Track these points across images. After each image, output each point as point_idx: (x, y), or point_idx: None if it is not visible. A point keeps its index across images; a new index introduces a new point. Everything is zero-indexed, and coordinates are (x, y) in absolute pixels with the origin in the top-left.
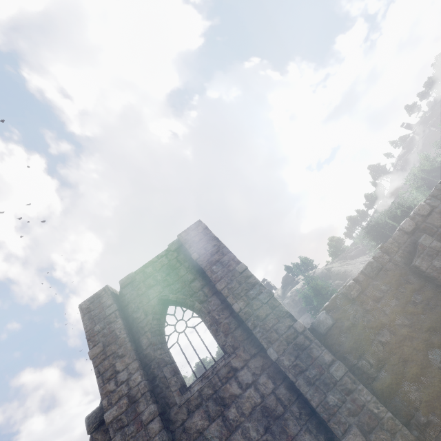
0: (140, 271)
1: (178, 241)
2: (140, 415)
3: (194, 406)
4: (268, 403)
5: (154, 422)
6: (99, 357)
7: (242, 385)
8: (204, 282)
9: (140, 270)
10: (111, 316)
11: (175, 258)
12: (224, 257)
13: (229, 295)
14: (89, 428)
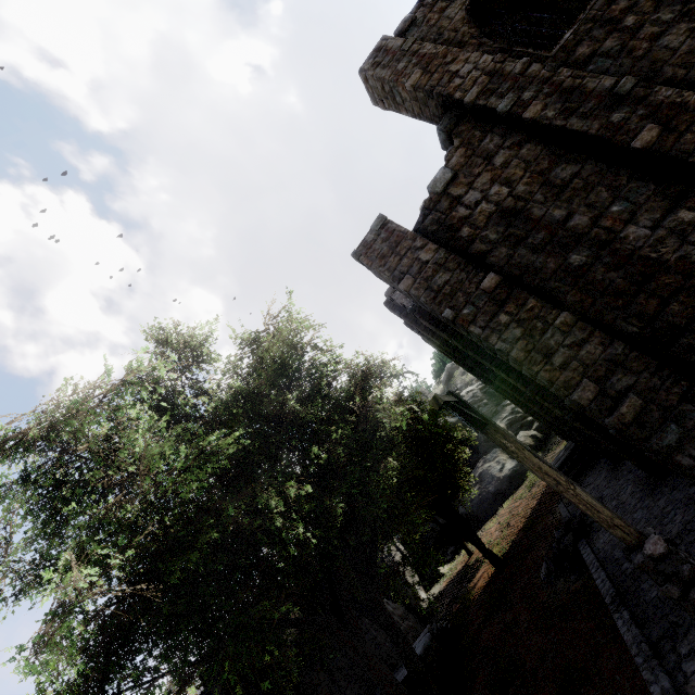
0: (417, 9)
1: None
2: (511, 73)
3: (573, 46)
4: None
5: (532, 67)
6: (423, 79)
7: None
8: None
9: (417, 7)
10: (413, 48)
11: None
12: None
13: None
14: (447, 129)
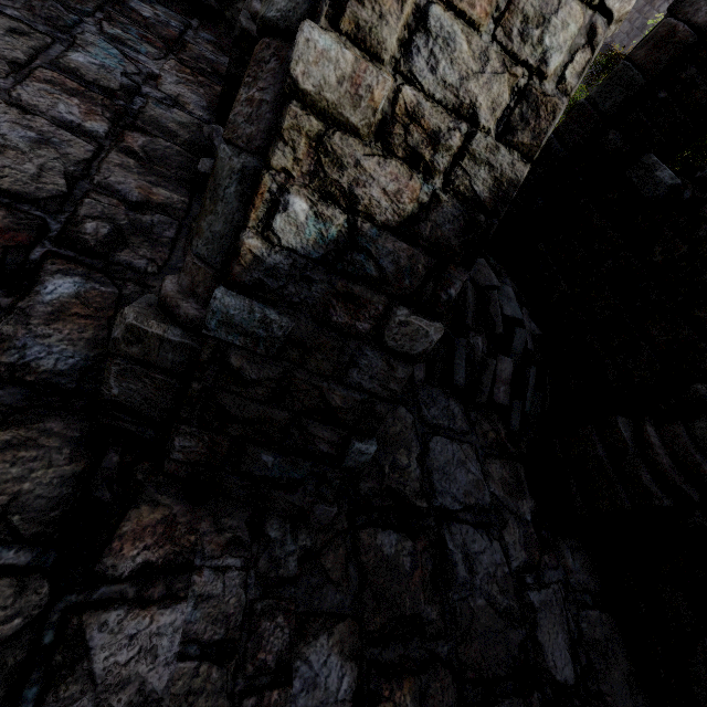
0: None
1: None
2: None
3: None
4: (648, 25)
5: None
6: None
7: (659, 8)
8: None
9: None
10: None
11: None
12: None
13: None
14: None
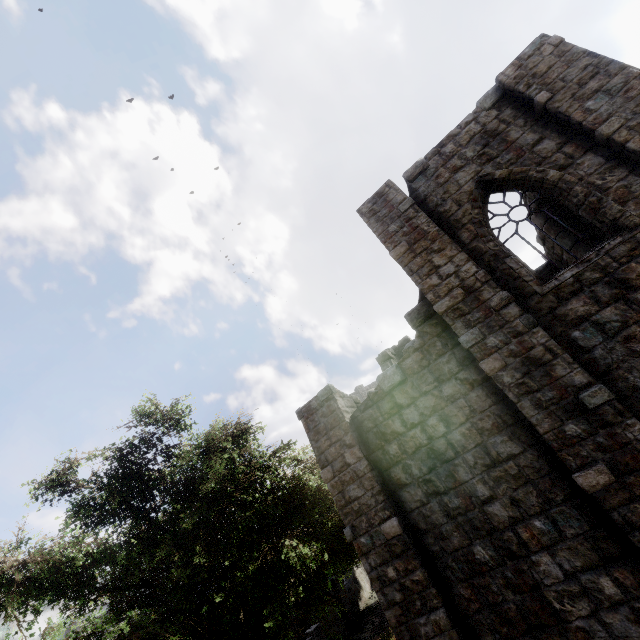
0: (433, 155)
1: (497, 90)
2: (486, 302)
3: (569, 293)
4: None
5: (509, 308)
6: (406, 256)
7: None
8: (562, 138)
9: (433, 153)
10: (409, 212)
11: (494, 118)
12: (614, 79)
13: (631, 138)
14: (413, 323)
